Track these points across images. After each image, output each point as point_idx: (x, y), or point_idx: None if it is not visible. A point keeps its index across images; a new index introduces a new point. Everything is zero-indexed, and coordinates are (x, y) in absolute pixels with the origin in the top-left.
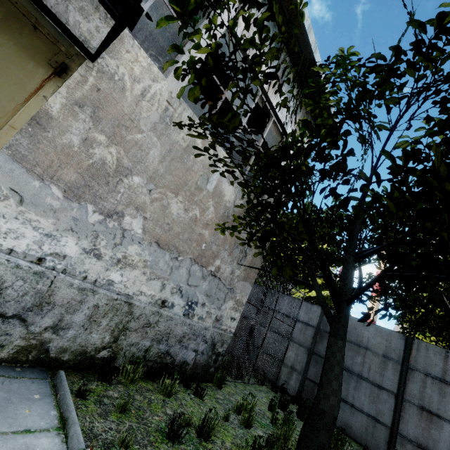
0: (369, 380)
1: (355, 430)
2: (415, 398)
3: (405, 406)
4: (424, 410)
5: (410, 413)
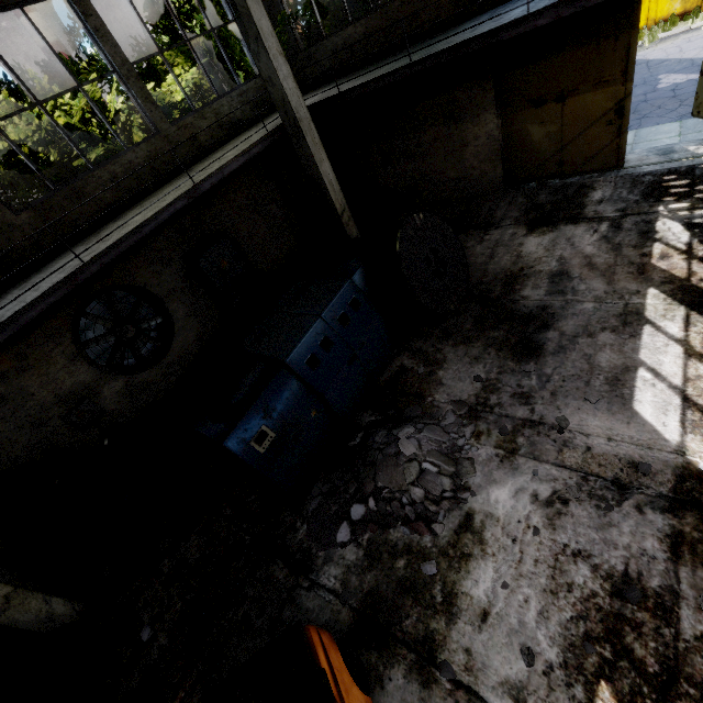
0: None
1: None
2: None
3: None
4: None
5: None
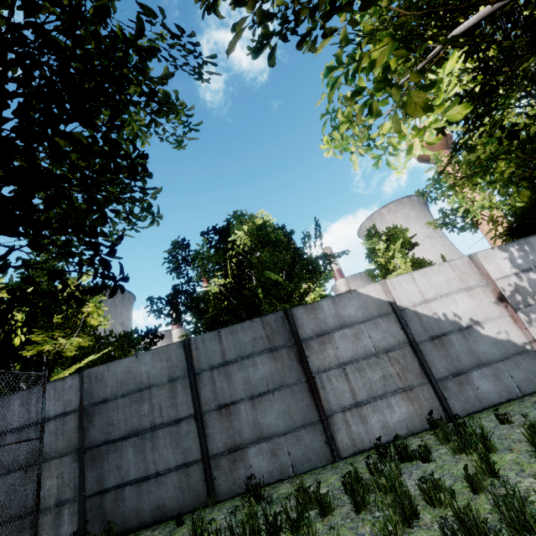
0: (165, 423)
1: (170, 503)
2: (211, 402)
3: (206, 420)
4: (222, 408)
5: (212, 424)
